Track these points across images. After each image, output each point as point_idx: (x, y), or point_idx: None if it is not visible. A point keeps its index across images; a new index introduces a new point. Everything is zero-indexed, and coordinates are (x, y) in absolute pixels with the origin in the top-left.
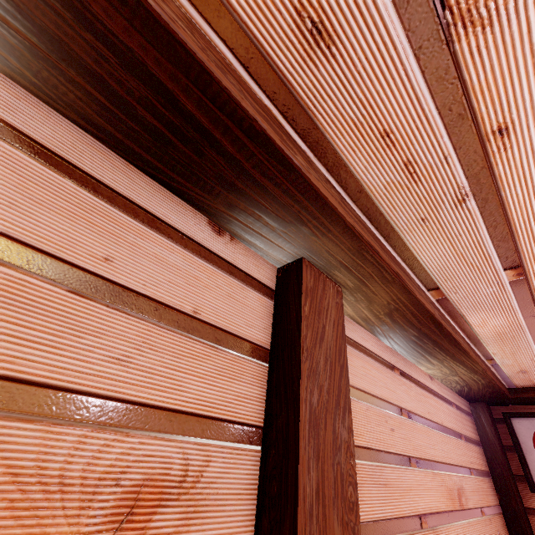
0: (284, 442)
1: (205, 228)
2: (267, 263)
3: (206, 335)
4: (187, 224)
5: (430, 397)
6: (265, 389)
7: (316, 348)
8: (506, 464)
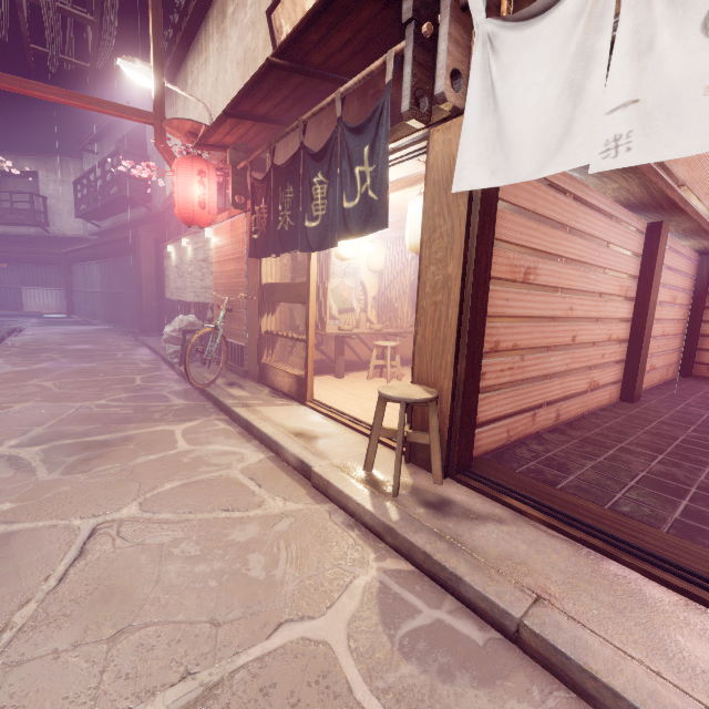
0: (647, 280)
1: (636, 221)
2: (645, 223)
3: (634, 256)
4: (634, 223)
5: (679, 258)
6: (639, 267)
7: (659, 254)
8: (705, 287)
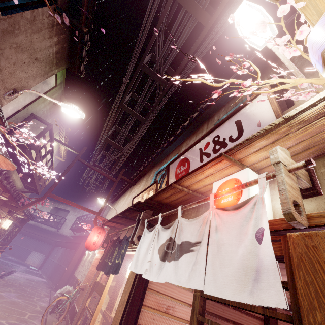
0: None
1: None
2: None
3: (254, 317)
4: None
5: None
6: None
7: (270, 320)
8: None
